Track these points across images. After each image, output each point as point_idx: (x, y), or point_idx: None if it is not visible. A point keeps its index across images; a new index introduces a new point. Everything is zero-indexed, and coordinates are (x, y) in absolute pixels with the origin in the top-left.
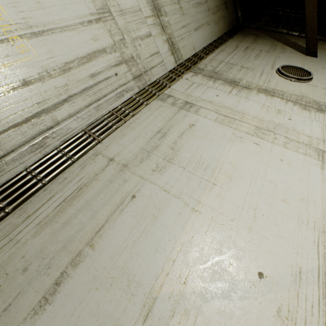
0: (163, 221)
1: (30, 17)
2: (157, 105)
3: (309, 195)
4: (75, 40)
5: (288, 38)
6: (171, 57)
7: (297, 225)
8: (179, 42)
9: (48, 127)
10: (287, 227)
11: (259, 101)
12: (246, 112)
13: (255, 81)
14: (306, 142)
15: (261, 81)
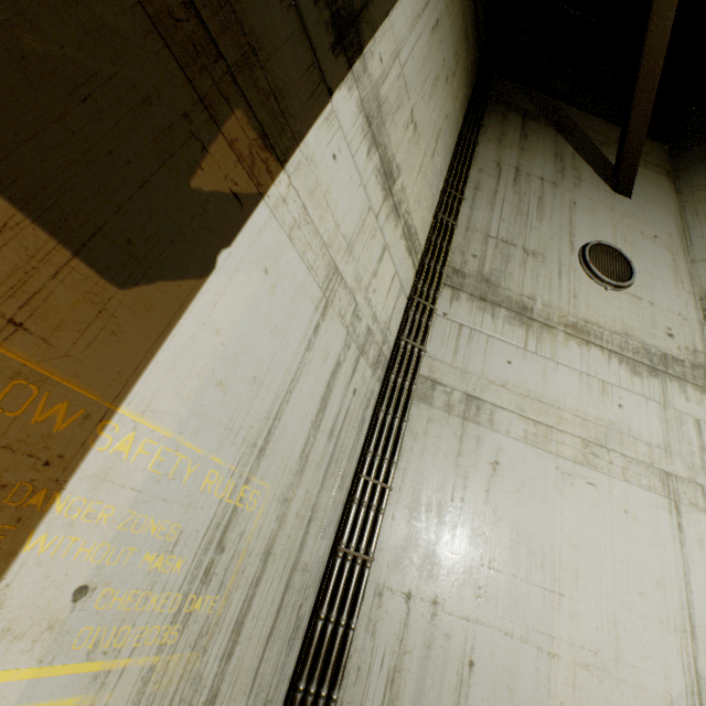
0: (523, 692)
1: (250, 424)
2: (422, 418)
3: (664, 571)
4: (305, 393)
5: (577, 122)
6: (408, 262)
7: (659, 632)
8: (416, 214)
9: (299, 588)
10: (650, 640)
11: (572, 365)
12: (562, 404)
13: (556, 301)
14: (647, 460)
15: (563, 297)
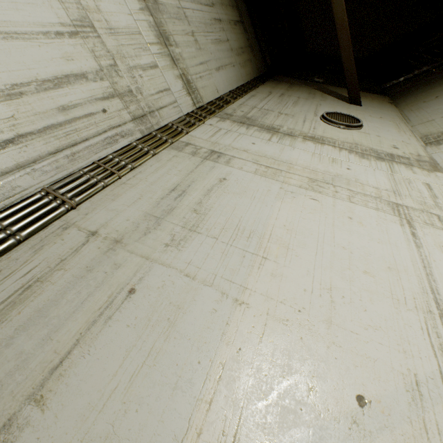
0: (187, 328)
1: None
2: (170, 155)
3: (397, 261)
4: (33, 54)
5: (326, 87)
6: (187, 97)
7: (393, 307)
8: (197, 81)
9: None
10: (380, 312)
11: (307, 149)
12: (293, 162)
13: (299, 128)
14: (374, 195)
15: (305, 128)
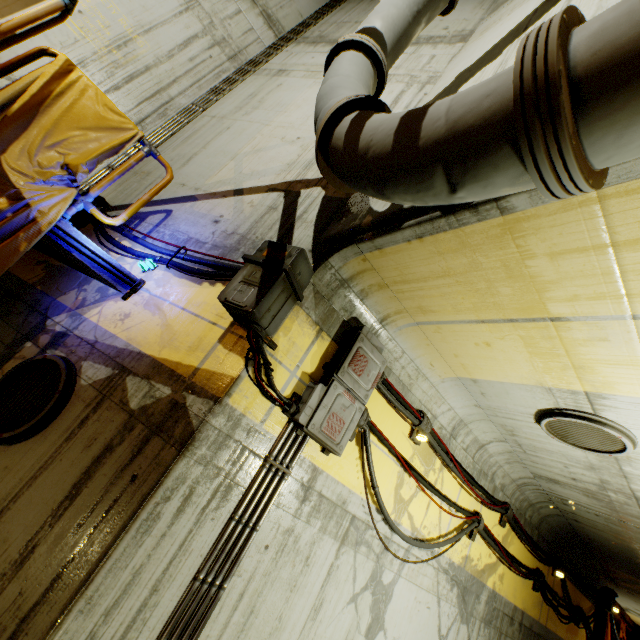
0: (246, 133)
1: (141, 20)
2: (252, 79)
3: None
4: (173, 31)
5: None
6: (269, 32)
7: None
8: (278, 13)
9: (167, 102)
10: None
11: None
12: None
13: None
14: None
15: None
